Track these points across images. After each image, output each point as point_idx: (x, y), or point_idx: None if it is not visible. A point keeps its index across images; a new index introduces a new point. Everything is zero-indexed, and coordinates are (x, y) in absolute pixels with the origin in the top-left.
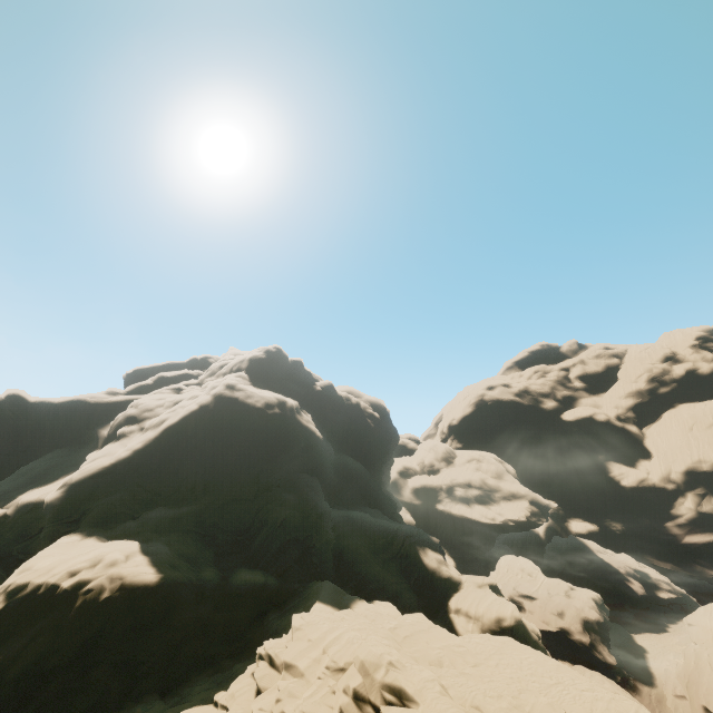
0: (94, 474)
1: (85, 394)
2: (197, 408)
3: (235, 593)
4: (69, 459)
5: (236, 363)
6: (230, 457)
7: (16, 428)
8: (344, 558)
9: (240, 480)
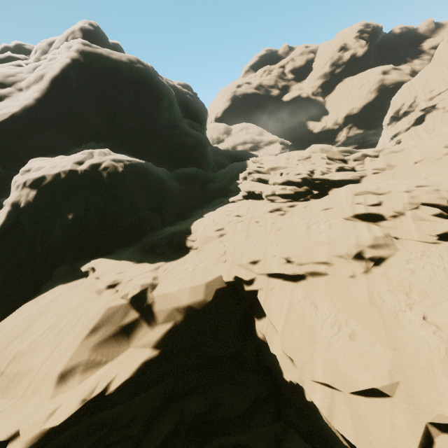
0: (9, 120)
1: None
2: (70, 61)
3: (184, 177)
4: None
5: (67, 35)
6: (124, 102)
7: None
8: (220, 165)
9: (137, 123)
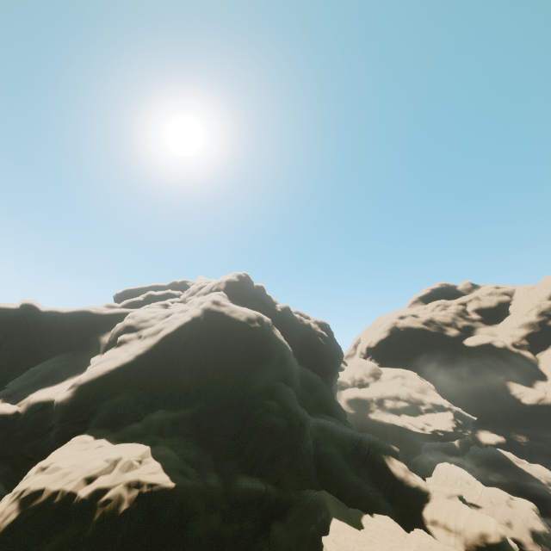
0: (100, 376)
1: (88, 306)
2: (190, 319)
3: (239, 502)
4: (74, 362)
5: (214, 285)
6: (220, 365)
7: (27, 333)
8: (324, 465)
9: (228, 387)
